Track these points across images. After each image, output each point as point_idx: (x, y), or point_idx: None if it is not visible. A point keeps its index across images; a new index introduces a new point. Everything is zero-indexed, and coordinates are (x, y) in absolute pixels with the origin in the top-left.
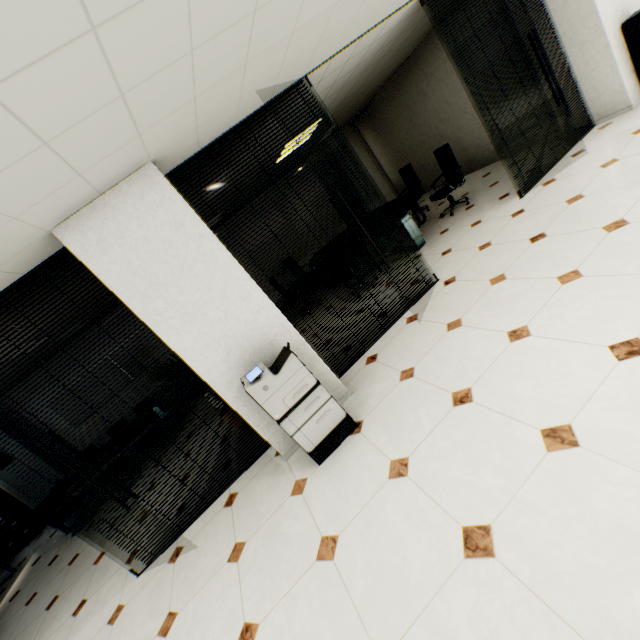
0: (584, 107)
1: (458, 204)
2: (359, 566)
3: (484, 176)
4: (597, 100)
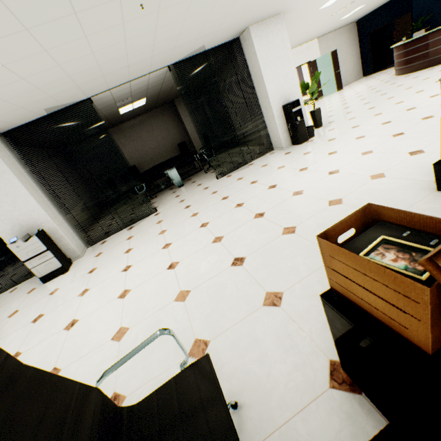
0: (270, 139)
1: (216, 167)
2: (13, 320)
3: (239, 154)
4: (273, 138)
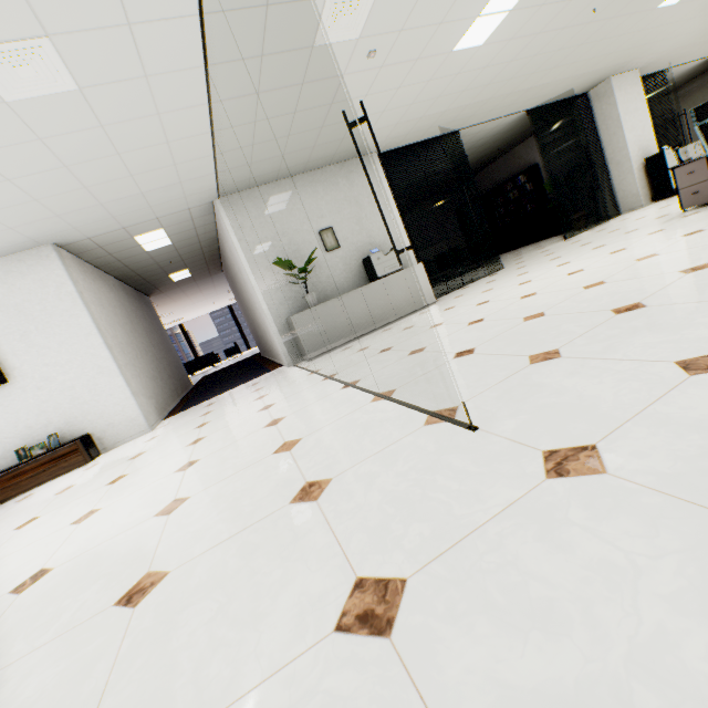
0: None
1: None
2: None
3: None
4: None
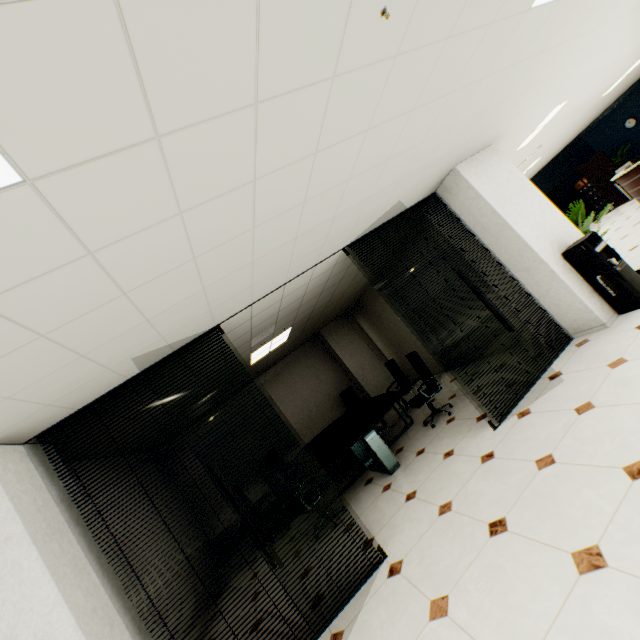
0: (553, 320)
1: (443, 409)
2: None
3: (472, 374)
4: (564, 315)
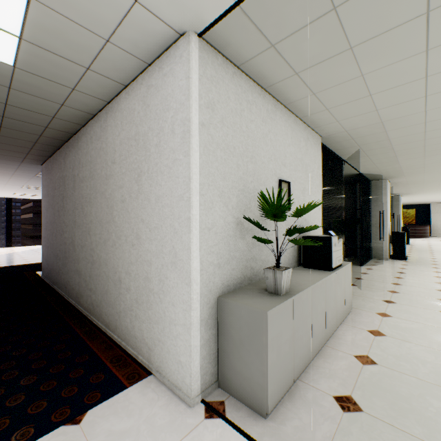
0: None
1: None
2: None
3: None
4: None
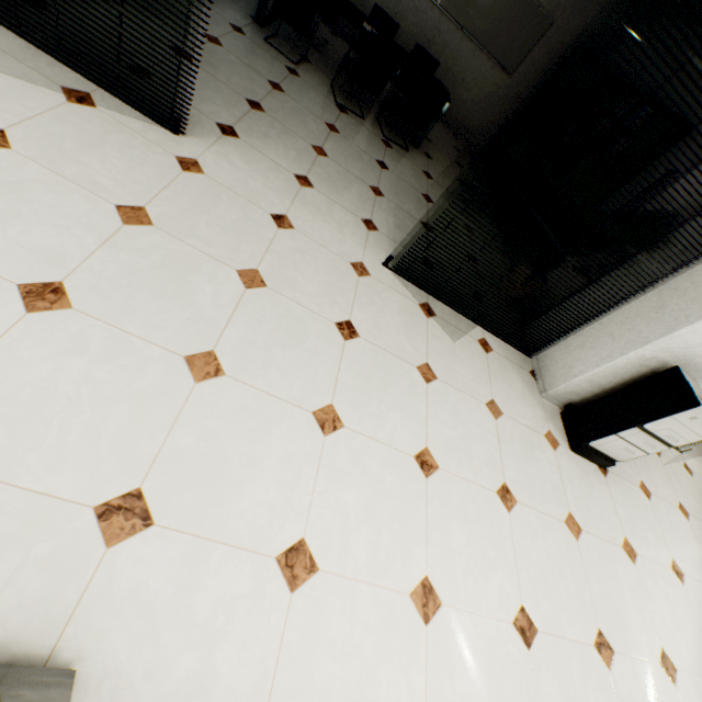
0: None
1: None
2: (596, 573)
3: None
4: None
